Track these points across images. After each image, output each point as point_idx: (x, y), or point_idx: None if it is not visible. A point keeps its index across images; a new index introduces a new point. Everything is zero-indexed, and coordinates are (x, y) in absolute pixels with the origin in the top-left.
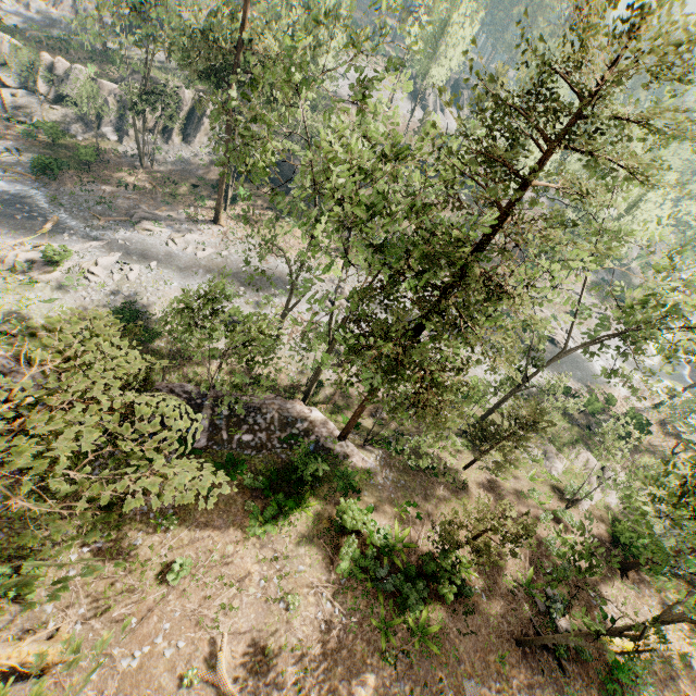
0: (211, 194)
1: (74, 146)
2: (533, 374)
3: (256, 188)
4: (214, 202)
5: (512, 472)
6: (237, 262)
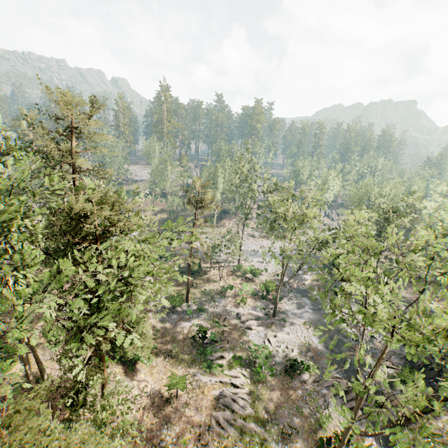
0: None
1: None
2: None
3: None
4: None
5: None
6: None
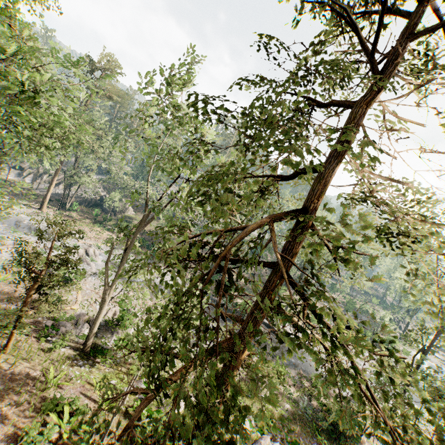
0: (58, 205)
1: (1, 177)
2: (130, 246)
3: (90, 210)
4: (55, 207)
5: (89, 389)
6: (26, 220)
